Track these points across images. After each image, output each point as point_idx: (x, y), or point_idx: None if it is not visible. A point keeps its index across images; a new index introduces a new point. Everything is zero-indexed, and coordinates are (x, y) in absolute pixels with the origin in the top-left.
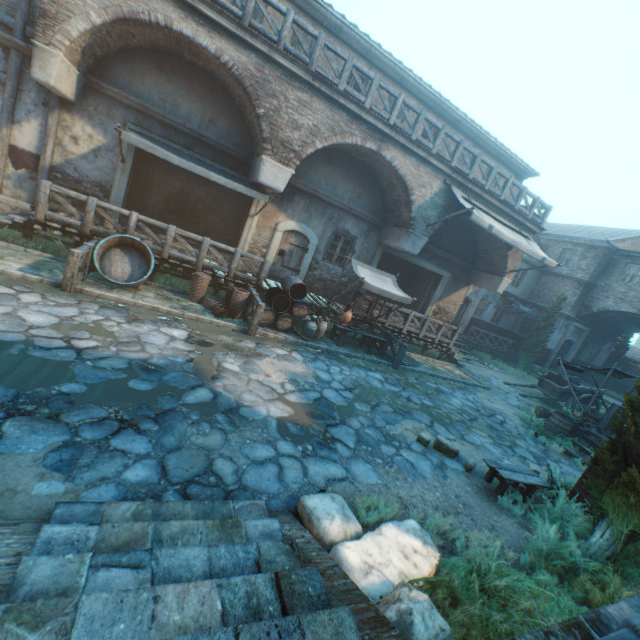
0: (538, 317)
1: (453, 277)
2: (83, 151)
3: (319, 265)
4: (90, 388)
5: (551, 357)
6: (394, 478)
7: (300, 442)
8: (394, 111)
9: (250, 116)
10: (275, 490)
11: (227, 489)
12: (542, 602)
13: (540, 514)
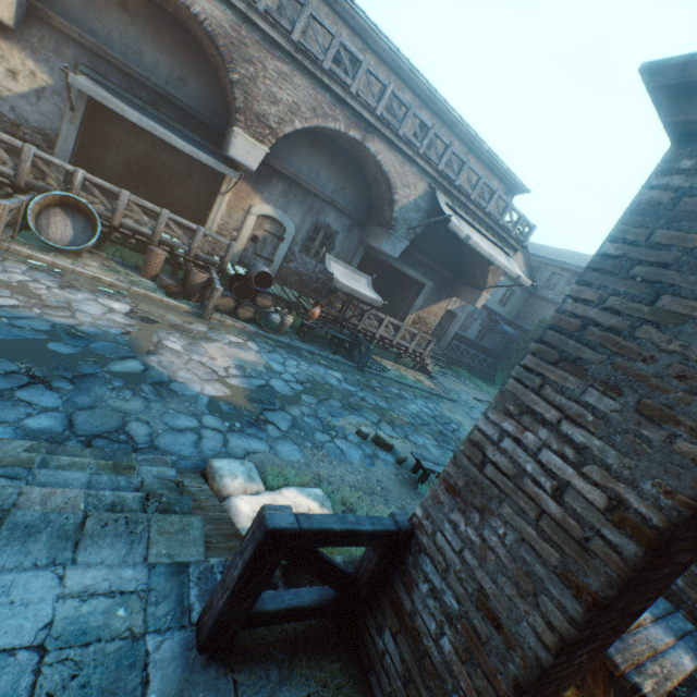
0: (520, 339)
1: (436, 287)
2: (23, 89)
3: (295, 257)
4: (2, 343)
5: None
6: (319, 460)
7: (229, 419)
8: (382, 101)
9: (225, 80)
10: (188, 453)
11: (136, 447)
12: None
13: None
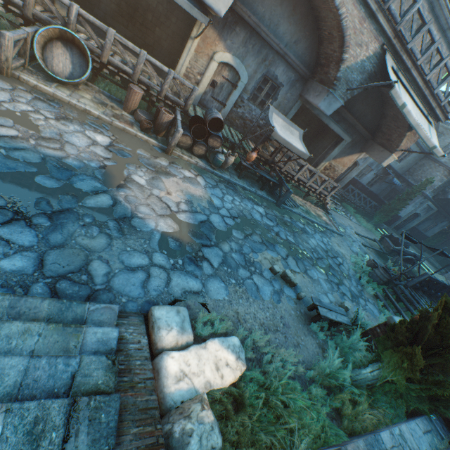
0: (403, 190)
1: (352, 143)
2: None
3: (243, 104)
4: None
5: (398, 222)
6: (239, 297)
7: (174, 256)
8: None
9: None
10: (136, 295)
11: (94, 288)
12: (306, 413)
13: (336, 340)
